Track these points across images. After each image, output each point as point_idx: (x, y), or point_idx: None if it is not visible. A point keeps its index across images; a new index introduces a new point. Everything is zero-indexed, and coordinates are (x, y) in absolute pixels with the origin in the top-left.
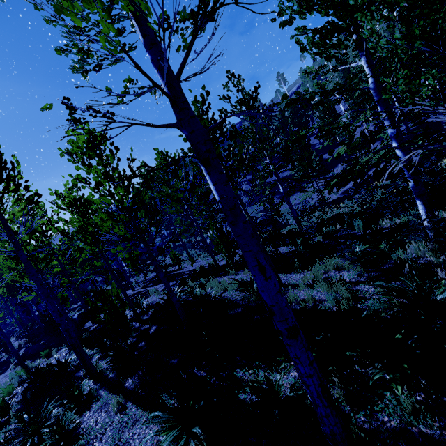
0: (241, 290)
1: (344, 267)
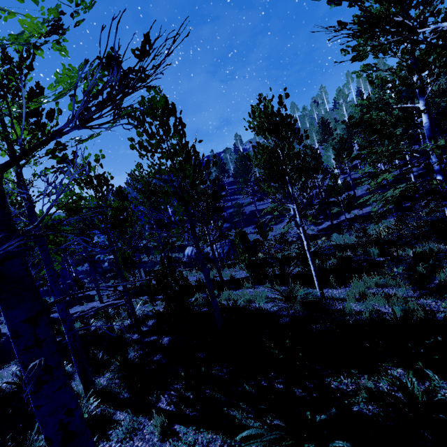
0: (279, 300)
1: (387, 284)
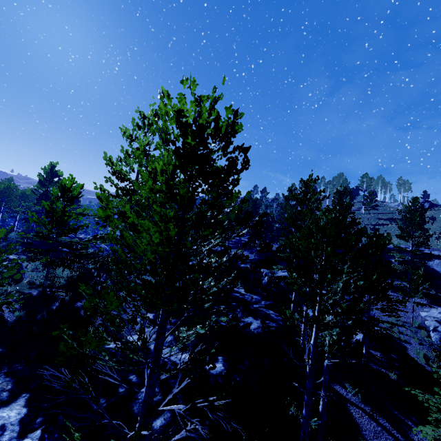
0: None
1: None
